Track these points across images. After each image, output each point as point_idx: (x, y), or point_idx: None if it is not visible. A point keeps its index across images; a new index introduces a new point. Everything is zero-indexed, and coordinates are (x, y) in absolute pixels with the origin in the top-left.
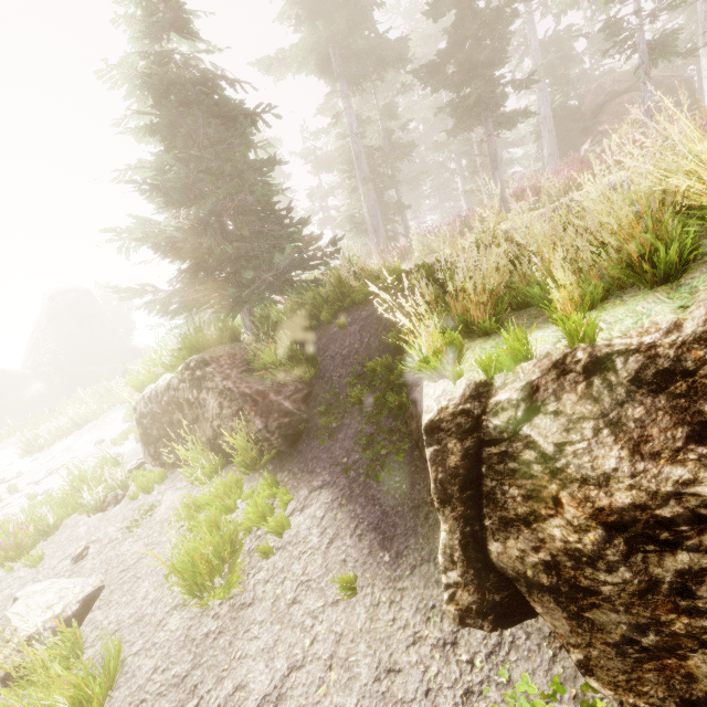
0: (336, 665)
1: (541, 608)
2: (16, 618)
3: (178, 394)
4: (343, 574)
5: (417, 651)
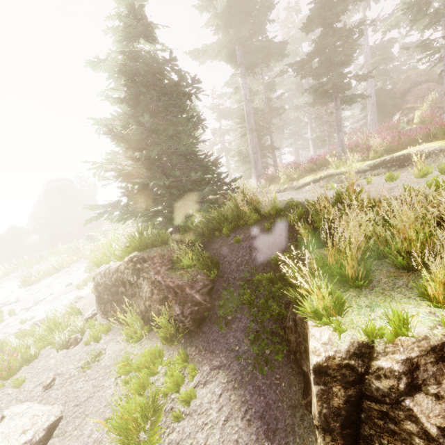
0: None
1: None
2: (1, 437)
3: (123, 276)
4: None
5: None
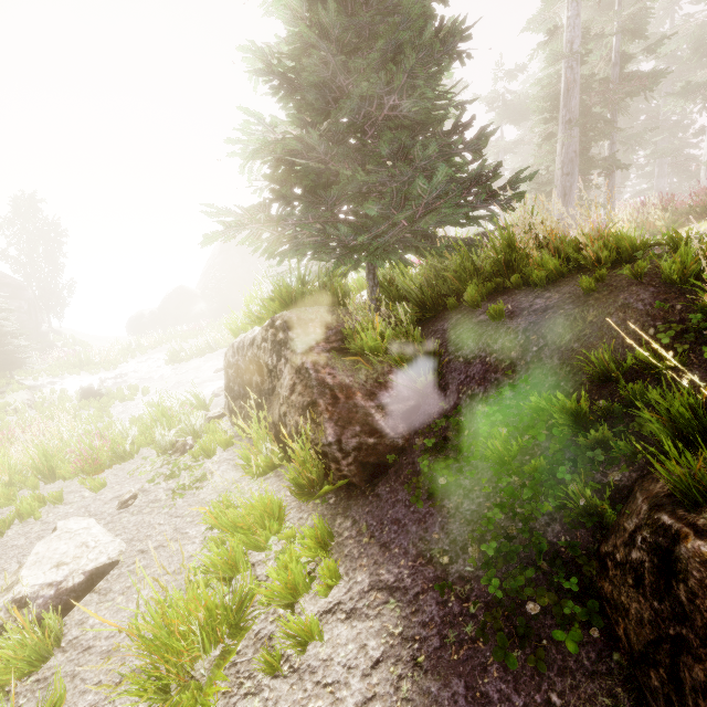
0: None
1: None
2: (31, 560)
3: (259, 354)
4: None
5: None
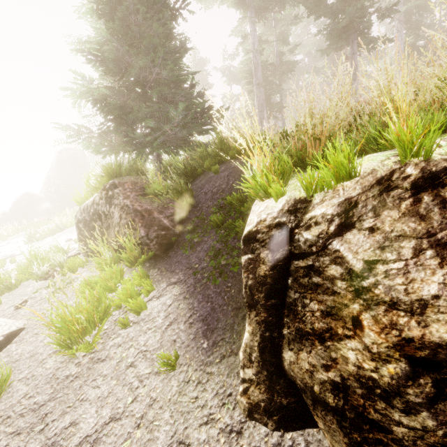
0: (143, 425)
1: (323, 424)
2: None
3: (98, 208)
4: (170, 351)
5: (207, 431)
